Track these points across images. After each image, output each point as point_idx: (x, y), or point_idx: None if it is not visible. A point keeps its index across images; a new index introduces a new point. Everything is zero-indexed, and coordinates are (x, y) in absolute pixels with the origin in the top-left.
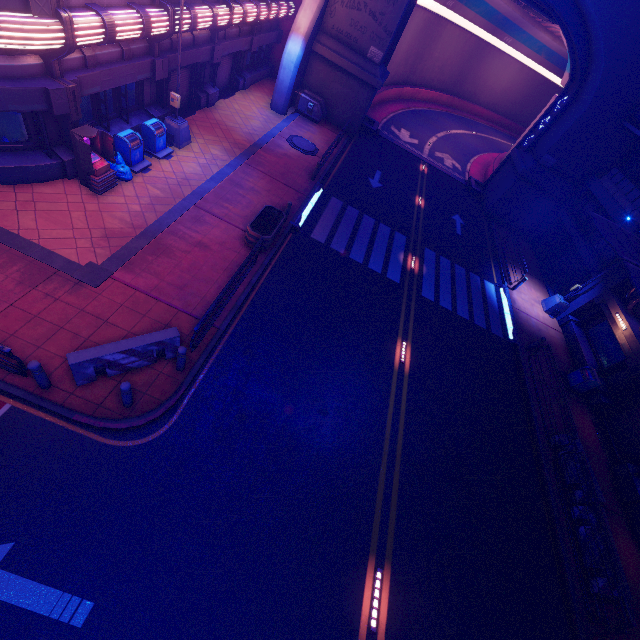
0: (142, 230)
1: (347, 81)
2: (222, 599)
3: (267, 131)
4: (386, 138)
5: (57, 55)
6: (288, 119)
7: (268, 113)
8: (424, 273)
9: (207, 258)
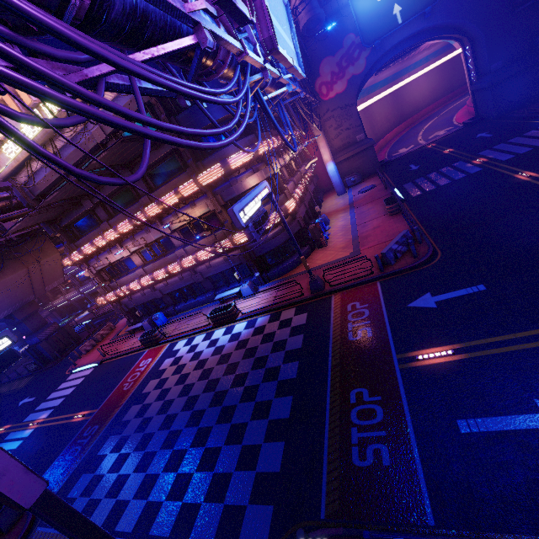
0: (351, 240)
1: (358, 157)
2: None
3: (348, 199)
4: (396, 158)
5: (294, 210)
6: (349, 192)
7: (340, 197)
8: (492, 157)
9: (383, 227)
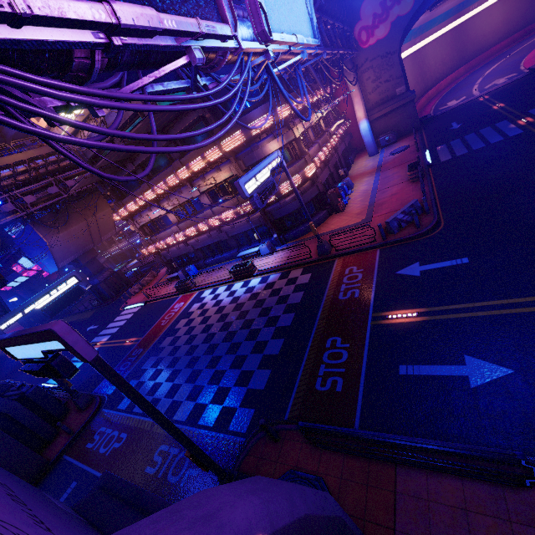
0: (367, 206)
1: (396, 113)
2: (532, 236)
3: (377, 161)
4: (441, 113)
5: (314, 174)
6: (381, 152)
7: (371, 159)
8: None
9: (400, 195)
